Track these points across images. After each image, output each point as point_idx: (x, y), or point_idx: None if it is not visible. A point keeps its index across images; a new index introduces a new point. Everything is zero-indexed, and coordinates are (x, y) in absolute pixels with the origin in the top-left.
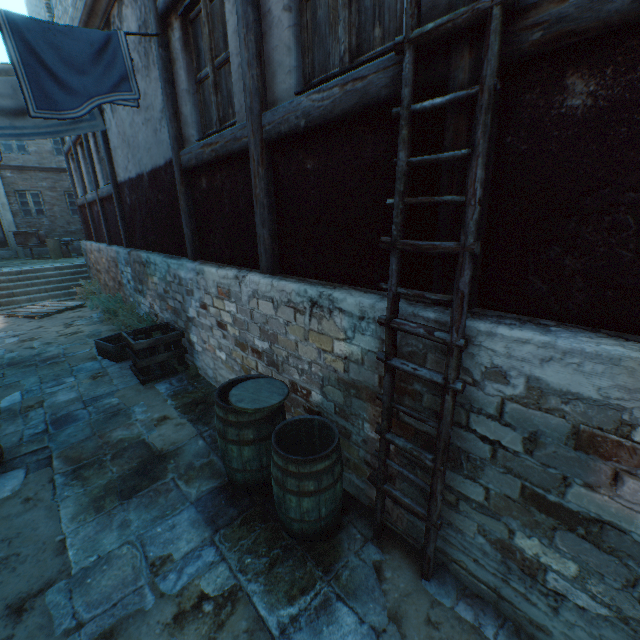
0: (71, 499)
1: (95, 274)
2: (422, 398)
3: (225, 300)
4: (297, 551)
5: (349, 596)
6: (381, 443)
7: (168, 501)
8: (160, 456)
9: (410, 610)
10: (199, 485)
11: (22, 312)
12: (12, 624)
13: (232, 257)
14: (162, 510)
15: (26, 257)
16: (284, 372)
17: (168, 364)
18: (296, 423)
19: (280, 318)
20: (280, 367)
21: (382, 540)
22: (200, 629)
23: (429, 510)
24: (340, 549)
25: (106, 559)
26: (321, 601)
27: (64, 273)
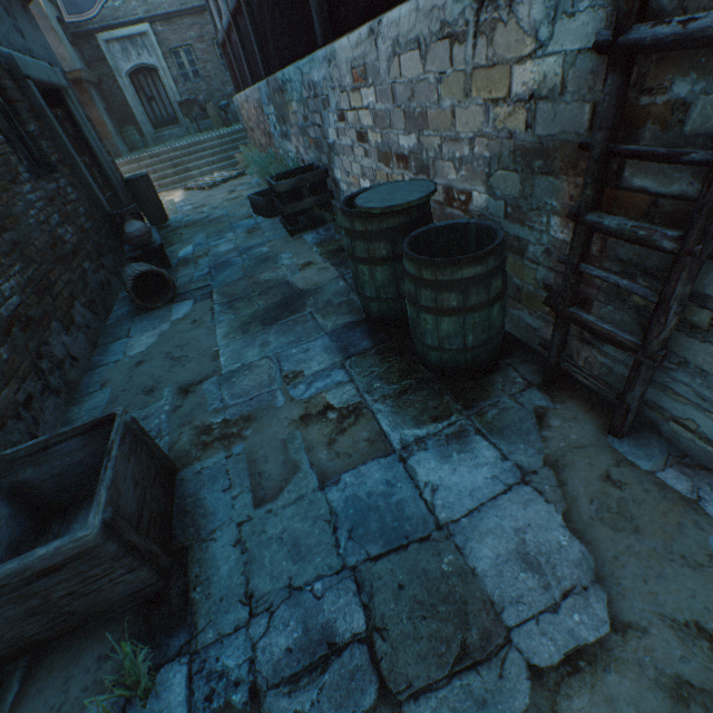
0: (225, 323)
1: (251, 137)
2: (686, 115)
3: (361, 89)
4: (434, 385)
5: (492, 433)
6: (575, 235)
7: (304, 330)
8: (300, 294)
9: (579, 462)
10: (335, 320)
11: (195, 185)
12: (181, 399)
13: (367, 4)
14: (298, 337)
15: (195, 134)
16: (436, 176)
17: (314, 213)
18: (443, 232)
19: (429, 75)
20: (431, 170)
21: (554, 389)
22: (322, 430)
23: (646, 333)
24: (490, 389)
25: (248, 367)
26: (455, 431)
27: (225, 142)
